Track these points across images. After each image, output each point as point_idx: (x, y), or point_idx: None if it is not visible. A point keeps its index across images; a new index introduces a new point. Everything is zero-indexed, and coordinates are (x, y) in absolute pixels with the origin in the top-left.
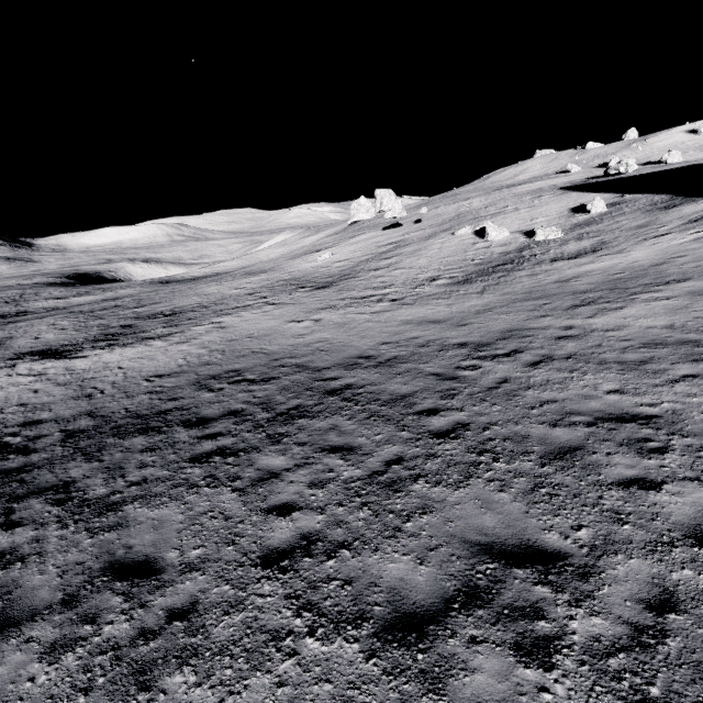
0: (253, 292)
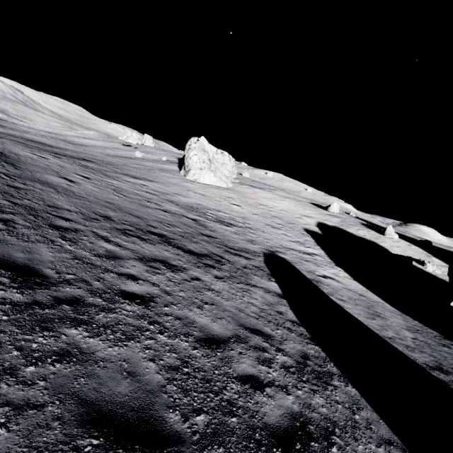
0: (43, 135)
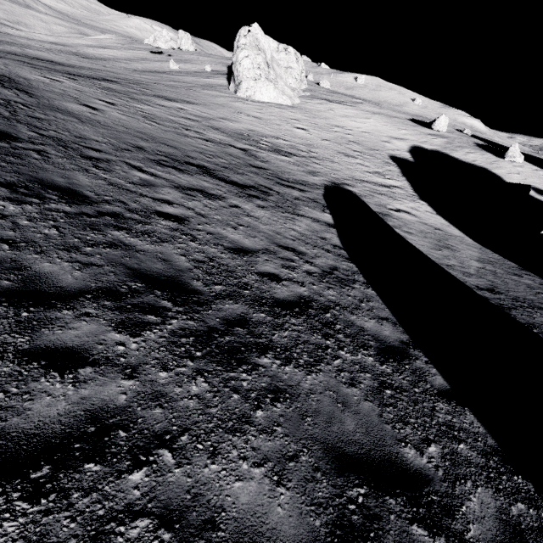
0: (49, 49)
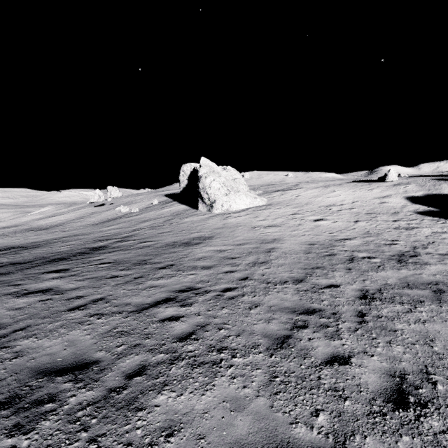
0: (2, 234)
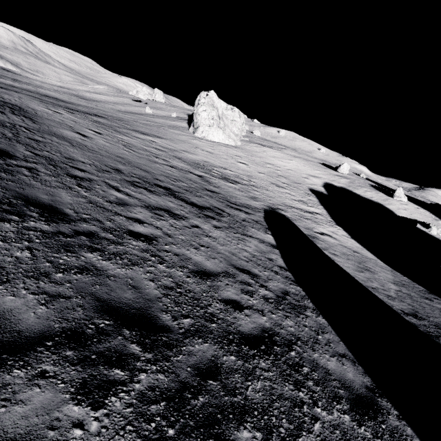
0: (56, 90)
